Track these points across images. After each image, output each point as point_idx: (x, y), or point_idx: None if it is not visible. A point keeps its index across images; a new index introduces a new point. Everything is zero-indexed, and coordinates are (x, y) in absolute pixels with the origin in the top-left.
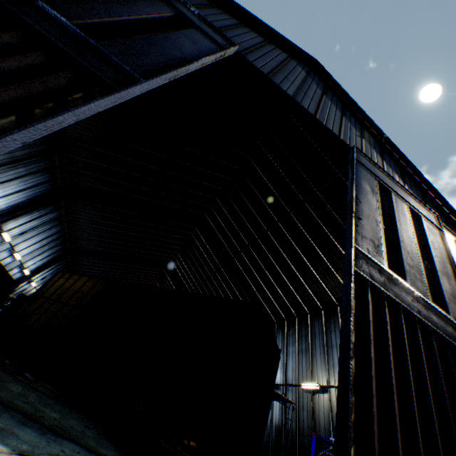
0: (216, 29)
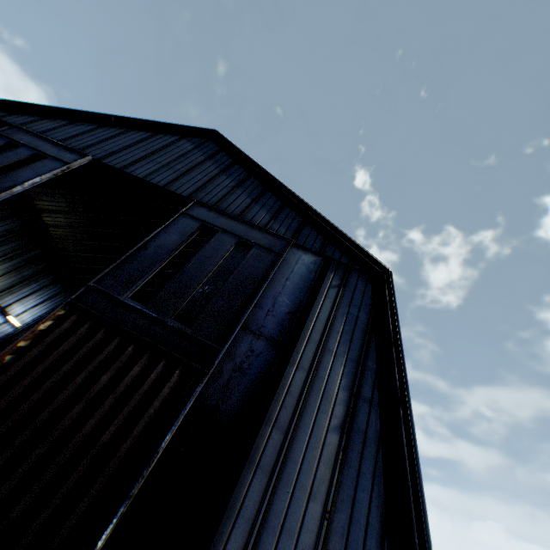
0: (75, 150)
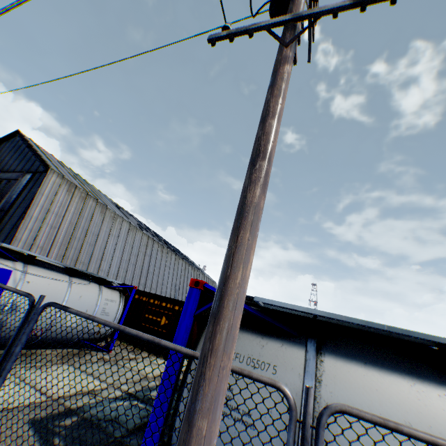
0: None
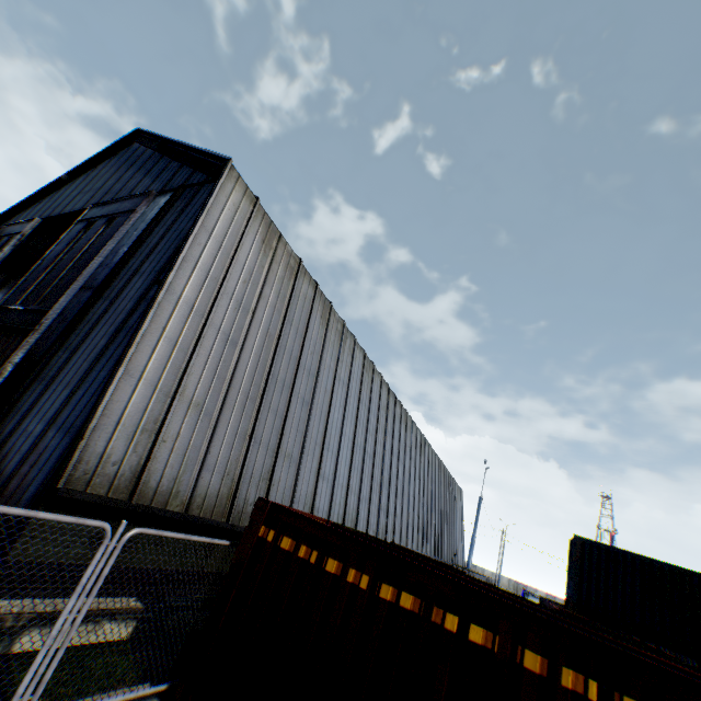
0: (32, 220)
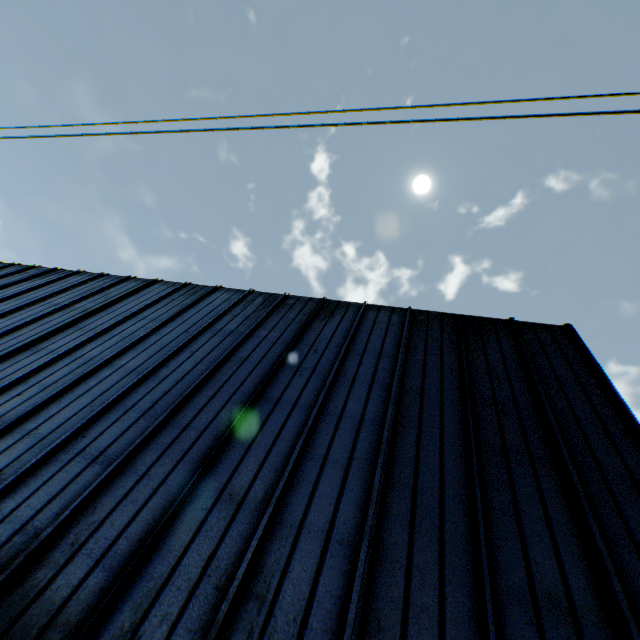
0: None
